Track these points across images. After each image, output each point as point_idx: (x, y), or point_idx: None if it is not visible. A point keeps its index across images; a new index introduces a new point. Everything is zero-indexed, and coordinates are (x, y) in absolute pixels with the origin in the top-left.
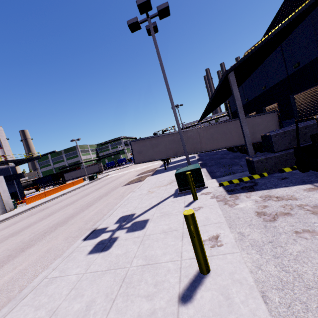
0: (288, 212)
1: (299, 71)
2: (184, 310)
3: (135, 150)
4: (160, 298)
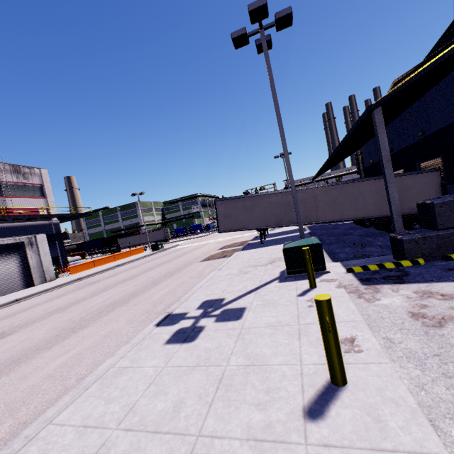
0: None
1: None
2: (314, 428)
3: (221, 213)
4: (276, 409)
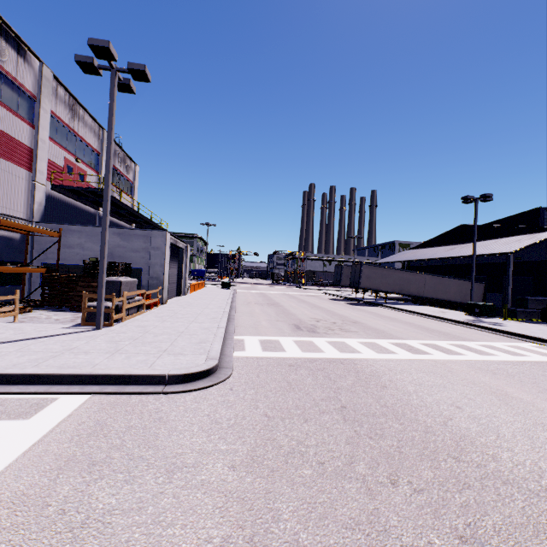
0: None
1: (519, 263)
2: None
3: (365, 274)
4: None
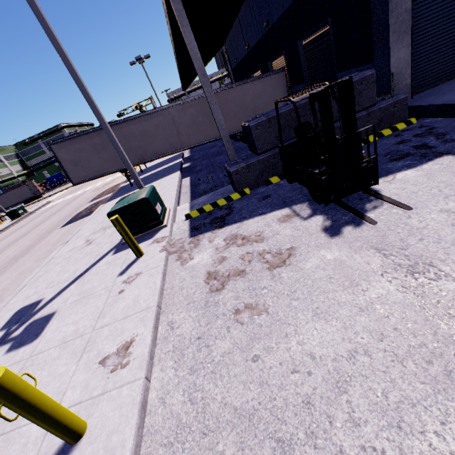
0: (244, 270)
1: None
2: None
3: (66, 160)
4: None
